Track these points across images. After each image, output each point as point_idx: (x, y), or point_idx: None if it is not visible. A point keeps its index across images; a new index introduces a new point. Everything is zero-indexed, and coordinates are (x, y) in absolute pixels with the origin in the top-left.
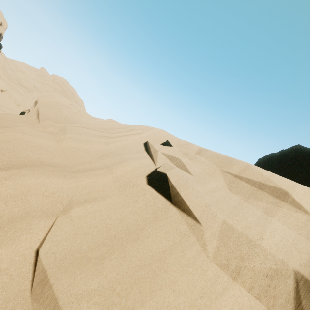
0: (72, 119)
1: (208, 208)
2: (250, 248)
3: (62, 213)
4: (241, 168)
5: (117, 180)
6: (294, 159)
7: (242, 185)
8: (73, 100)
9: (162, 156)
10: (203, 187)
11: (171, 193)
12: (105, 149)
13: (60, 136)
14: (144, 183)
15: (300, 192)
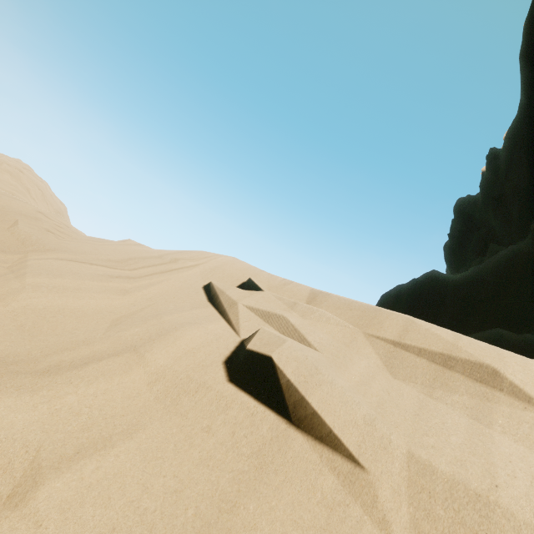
0: (42, 243)
1: (371, 426)
2: (481, 516)
3: (9, 506)
4: (399, 326)
5: (157, 379)
6: (431, 292)
7: (413, 362)
8: (44, 202)
9: (249, 312)
10: (345, 375)
11: (288, 401)
12: (121, 306)
13: (10, 283)
14: (222, 380)
15: (515, 367)
